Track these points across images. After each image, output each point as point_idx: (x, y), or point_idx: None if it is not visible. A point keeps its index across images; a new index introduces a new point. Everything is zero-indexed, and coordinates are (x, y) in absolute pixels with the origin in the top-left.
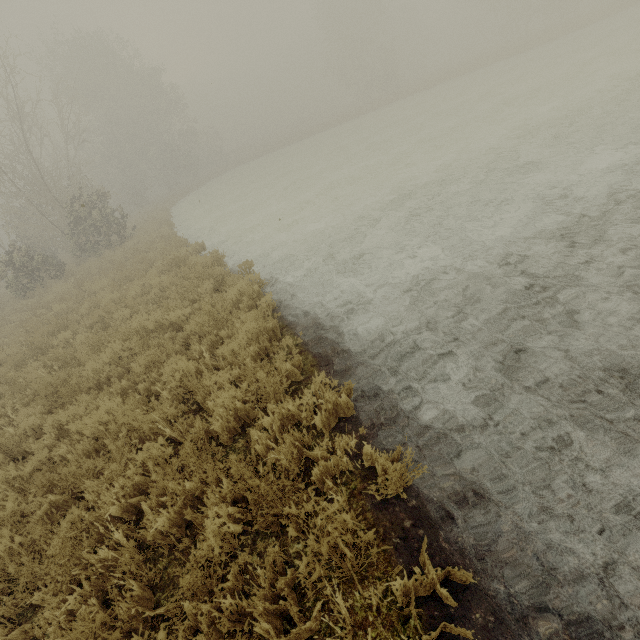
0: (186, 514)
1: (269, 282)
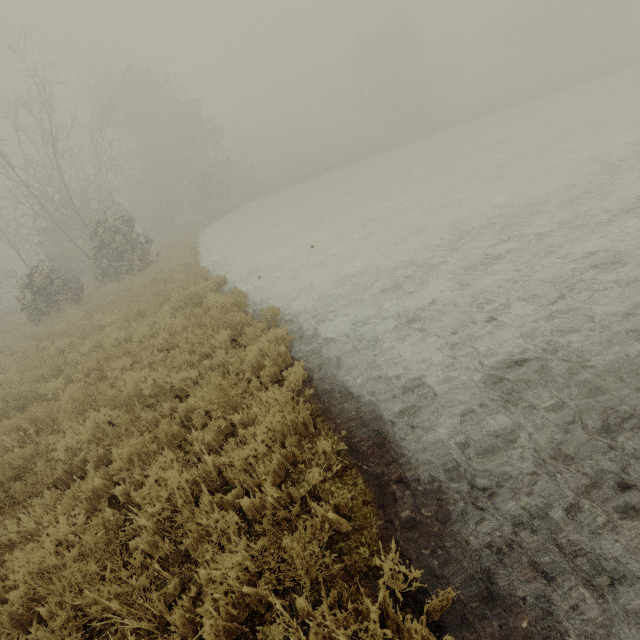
0: None
1: (298, 336)
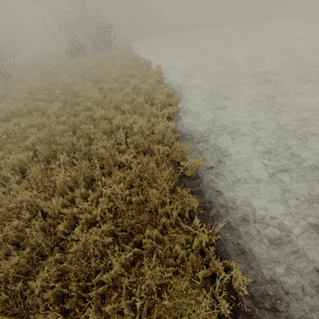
0: (135, 97)
1: (164, 74)
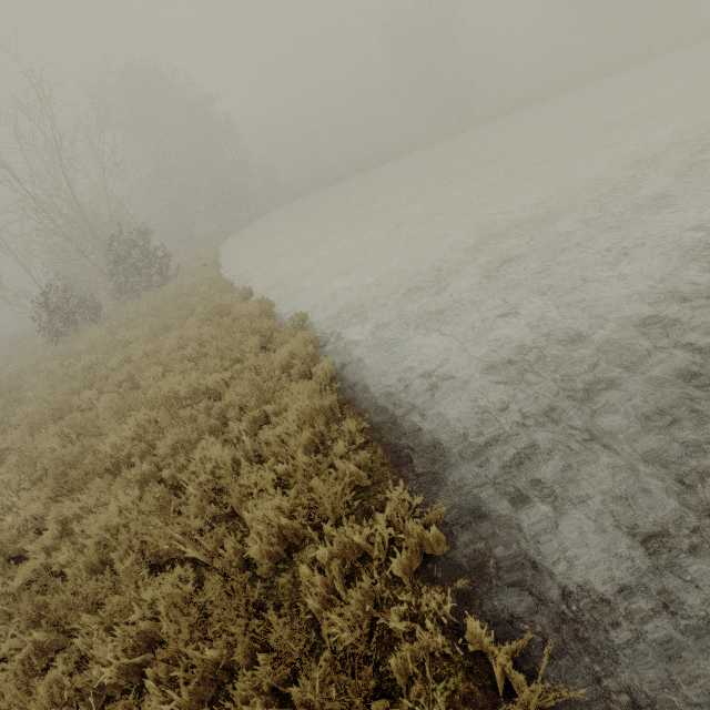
0: None
1: (326, 340)
